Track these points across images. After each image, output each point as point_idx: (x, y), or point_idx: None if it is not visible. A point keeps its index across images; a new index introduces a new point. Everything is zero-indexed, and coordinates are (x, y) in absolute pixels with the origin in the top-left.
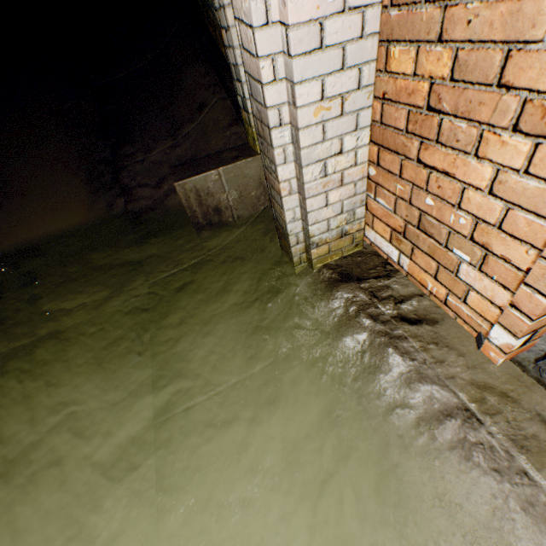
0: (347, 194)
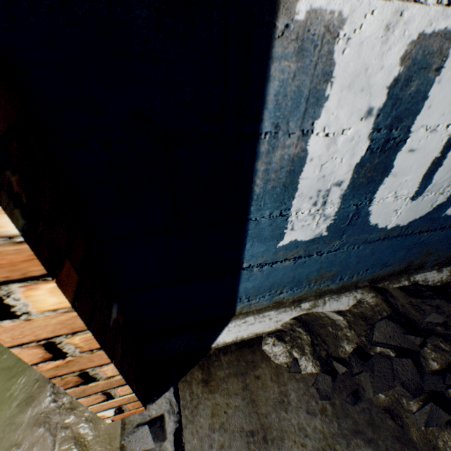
0: None
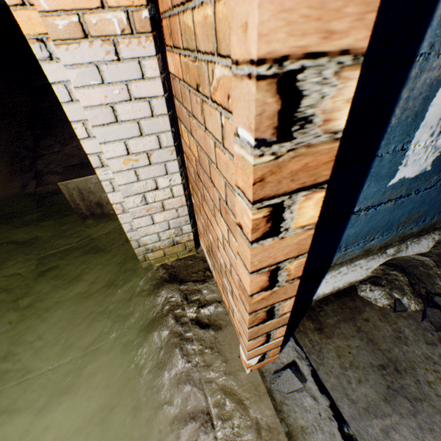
0: (171, 216)
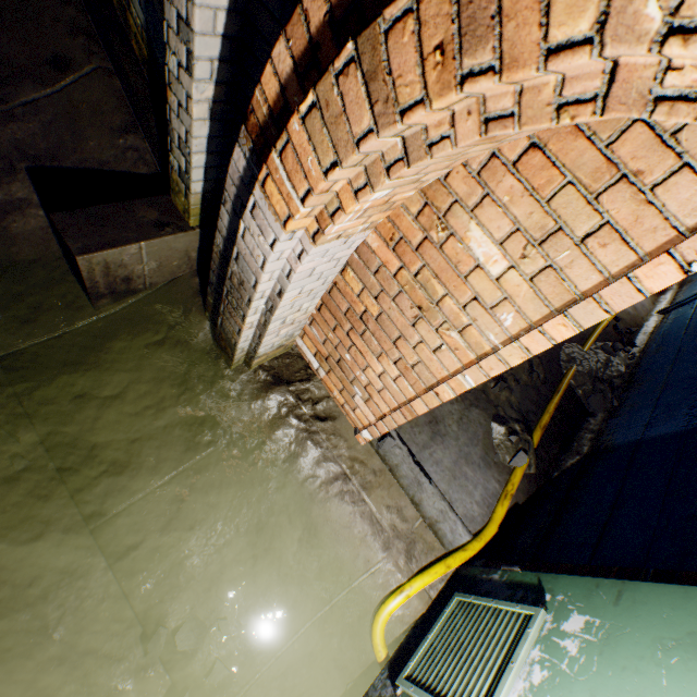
0: (293, 327)
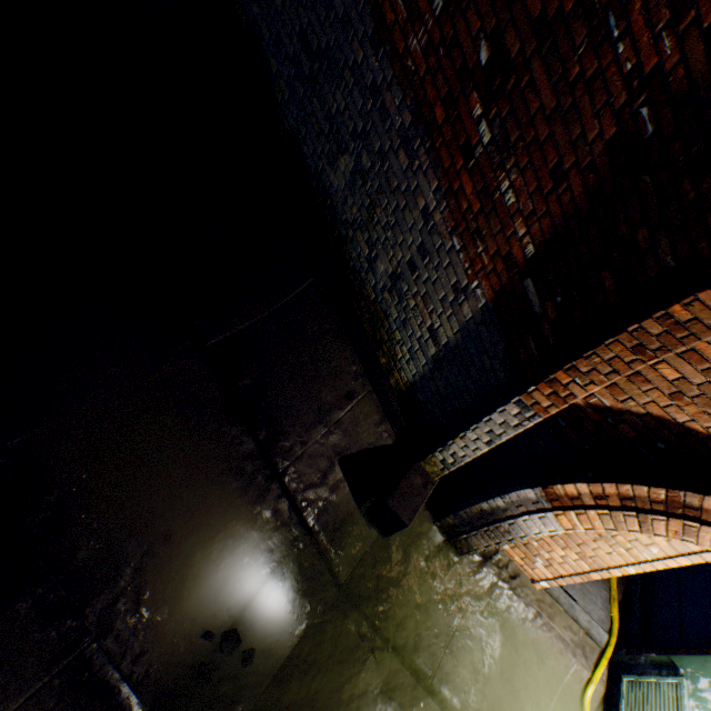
0: None
